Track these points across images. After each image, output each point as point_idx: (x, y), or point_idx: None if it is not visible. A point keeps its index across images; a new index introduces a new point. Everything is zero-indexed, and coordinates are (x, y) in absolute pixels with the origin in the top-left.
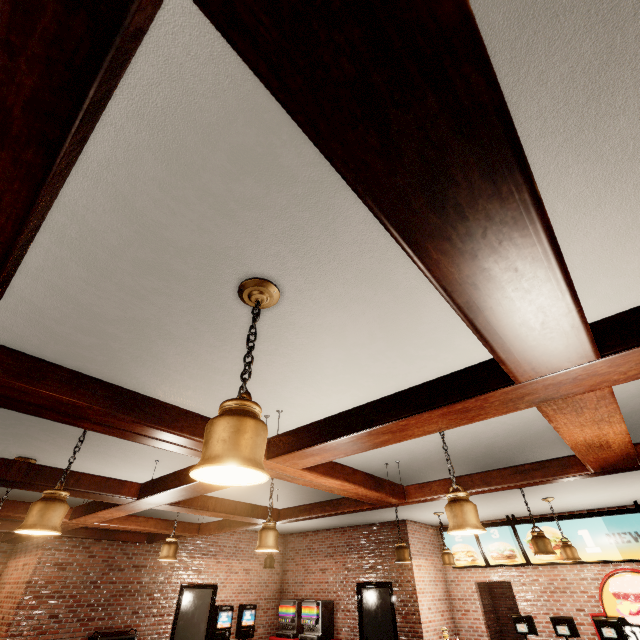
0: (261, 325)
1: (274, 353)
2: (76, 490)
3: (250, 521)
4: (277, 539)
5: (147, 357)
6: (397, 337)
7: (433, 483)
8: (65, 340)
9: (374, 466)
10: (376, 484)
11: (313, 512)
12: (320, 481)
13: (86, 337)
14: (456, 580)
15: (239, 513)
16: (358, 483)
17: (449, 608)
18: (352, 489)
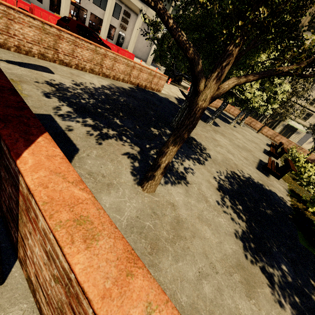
0: None
1: None
2: None
3: None
4: None
5: None
6: None
7: None
8: None
9: None
10: None
11: None
12: None
13: None
14: None
15: None
16: None
17: None
18: None
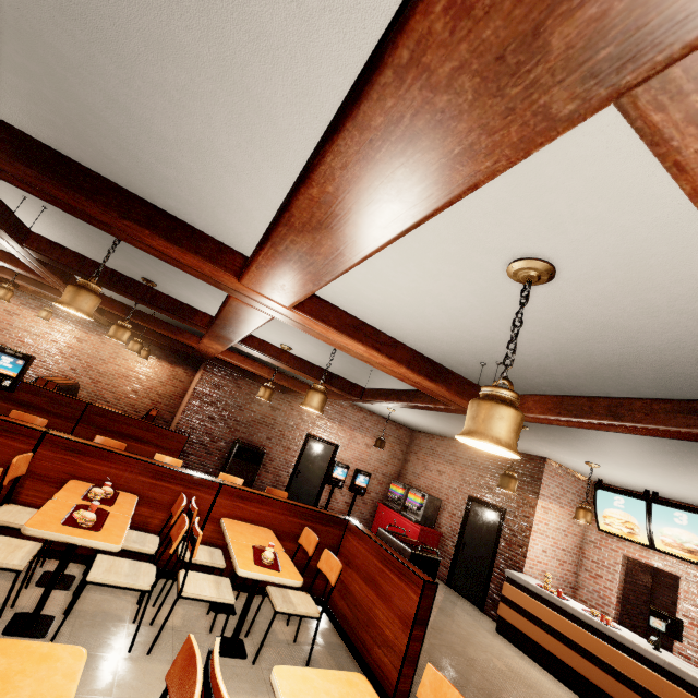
0: (127, 8)
1: (197, 93)
2: (152, 304)
3: (333, 390)
4: (323, 403)
5: (89, 116)
6: (351, 3)
7: (530, 397)
8: (8, 87)
9: (468, 364)
10: (433, 372)
11: (390, 398)
12: (337, 340)
13: (14, 78)
14: (597, 543)
15: (315, 376)
16: (398, 360)
17: (575, 563)
18: (391, 366)
